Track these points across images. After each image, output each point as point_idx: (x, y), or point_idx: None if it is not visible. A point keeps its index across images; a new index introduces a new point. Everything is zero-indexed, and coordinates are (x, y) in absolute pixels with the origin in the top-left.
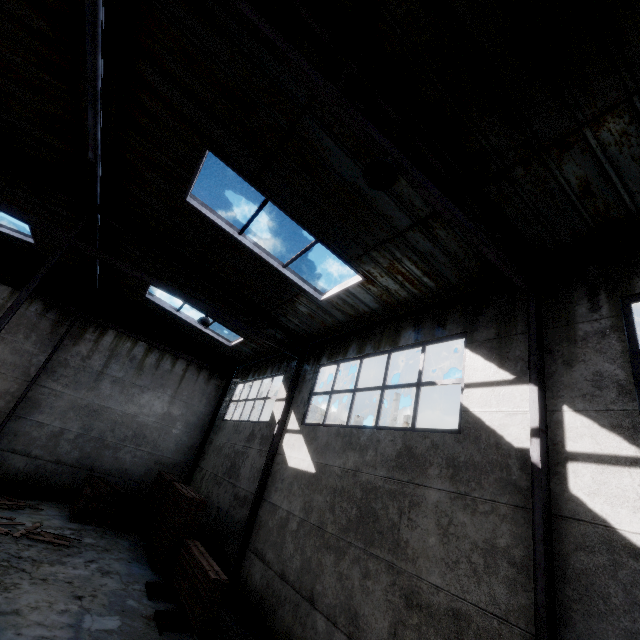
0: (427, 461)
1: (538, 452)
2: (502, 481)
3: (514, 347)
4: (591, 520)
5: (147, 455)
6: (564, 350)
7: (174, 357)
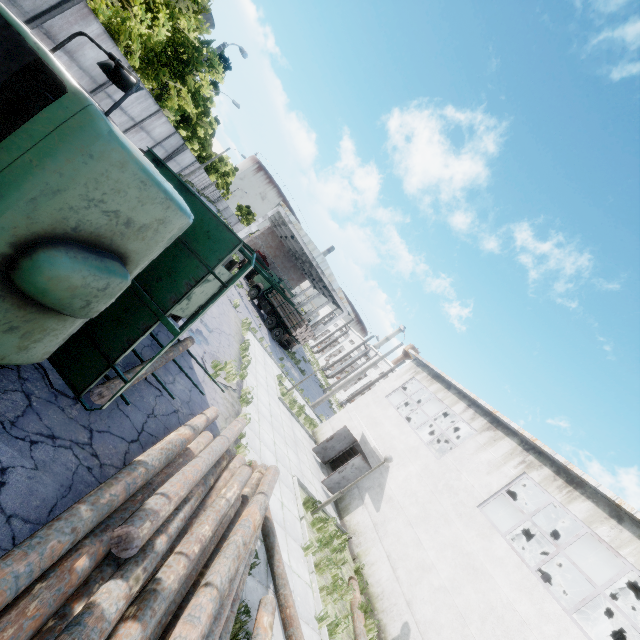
0: None
1: None
2: None
3: None
4: None
5: None
6: None
7: None
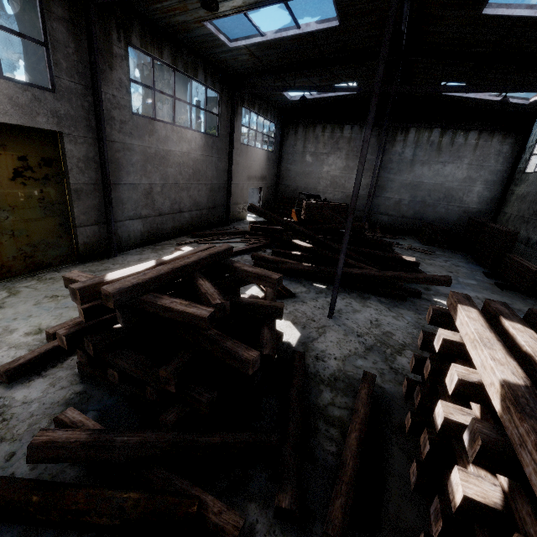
0: None
1: None
2: None
3: None
4: None
5: (456, 208)
6: None
7: (465, 132)
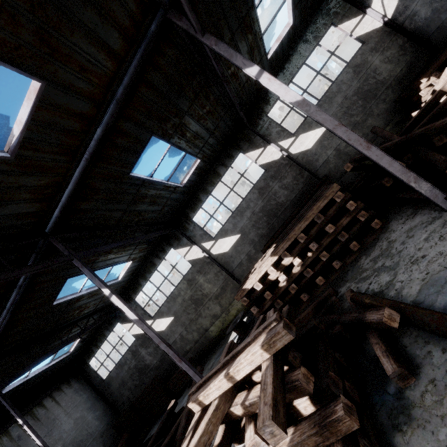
0: (194, 277)
1: (206, 254)
2: (207, 264)
3: (184, 241)
4: (219, 255)
5: (94, 441)
6: (192, 235)
7: (39, 405)
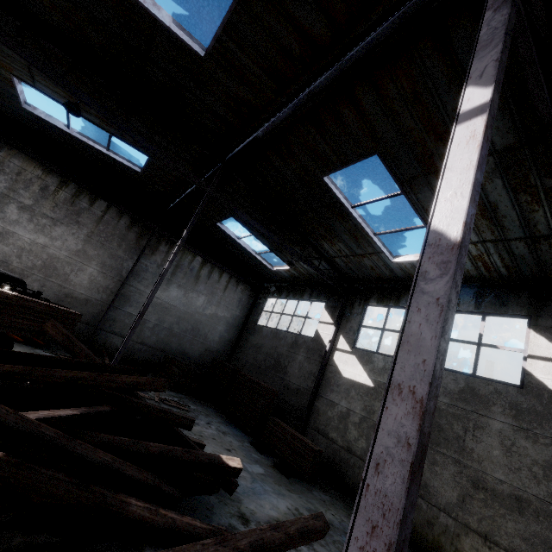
0: (490, 401)
1: None
2: None
3: None
4: None
5: (200, 344)
6: None
7: (221, 270)
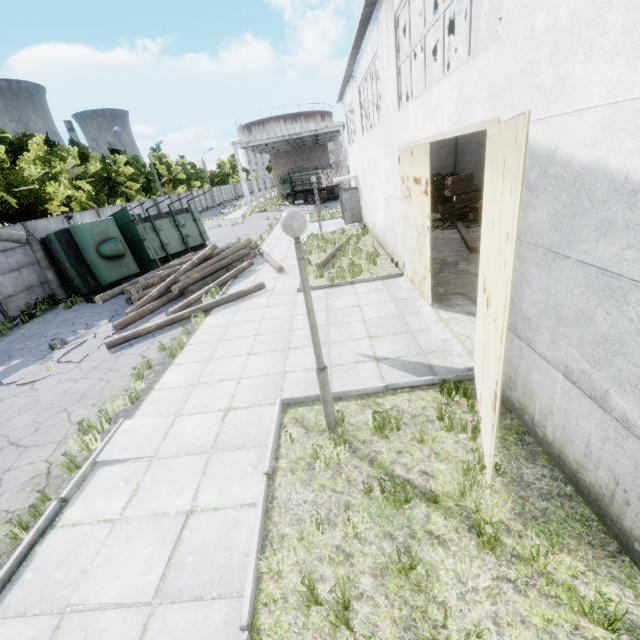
0: None
1: None
2: None
3: None
4: None
5: None
6: None
7: None
